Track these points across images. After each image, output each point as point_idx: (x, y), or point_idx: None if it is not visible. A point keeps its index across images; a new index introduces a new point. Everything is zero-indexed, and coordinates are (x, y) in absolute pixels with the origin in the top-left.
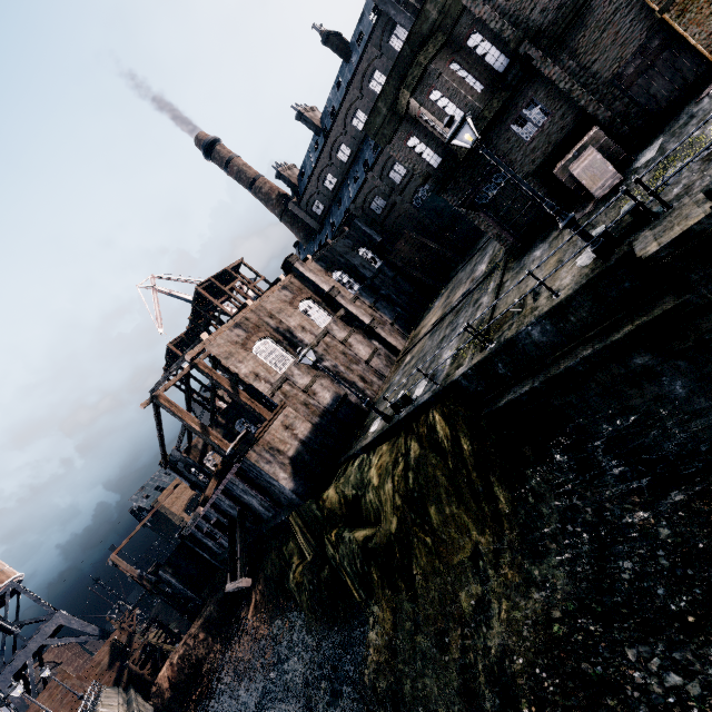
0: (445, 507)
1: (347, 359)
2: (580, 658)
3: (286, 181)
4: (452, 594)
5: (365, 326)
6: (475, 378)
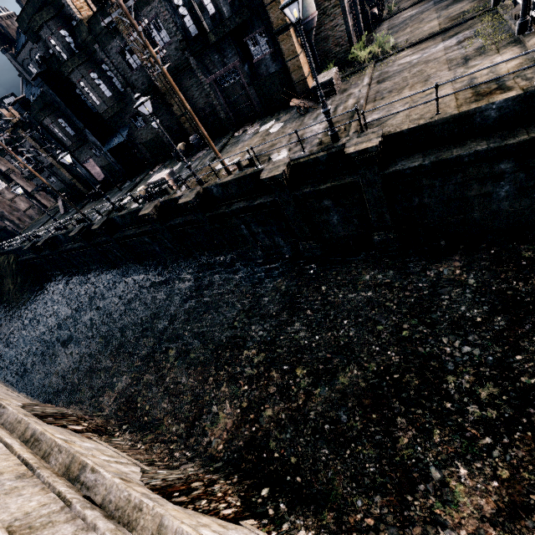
0: (7, 279)
1: (12, 209)
2: (14, 309)
3: (5, 30)
4: (3, 298)
5: (29, 192)
6: (18, 251)
